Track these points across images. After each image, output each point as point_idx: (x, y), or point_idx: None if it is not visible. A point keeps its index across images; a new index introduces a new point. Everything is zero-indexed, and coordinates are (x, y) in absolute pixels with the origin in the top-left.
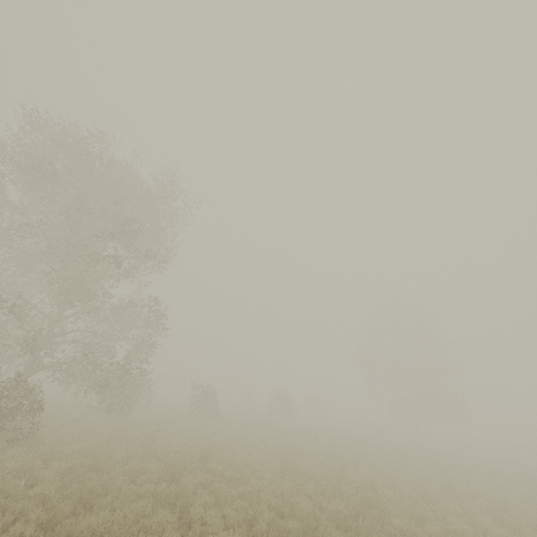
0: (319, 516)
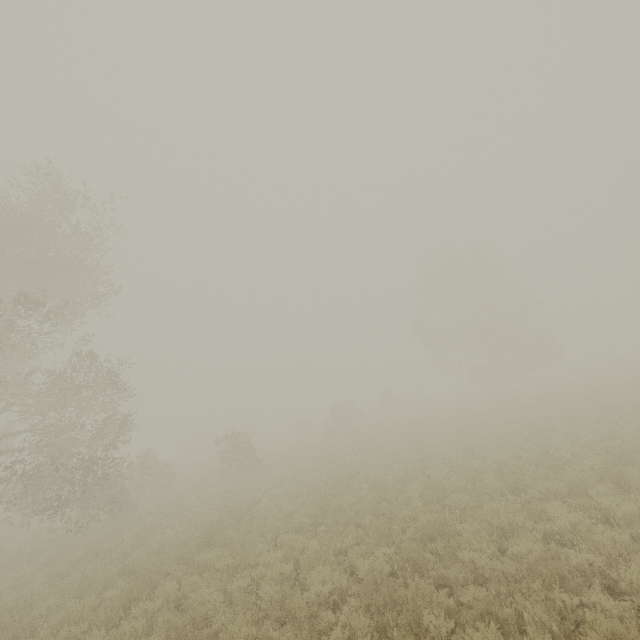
0: (351, 587)
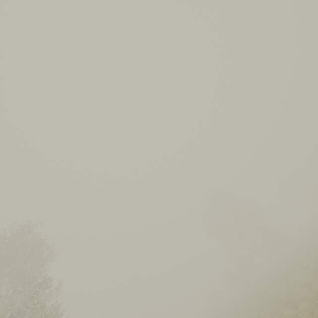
0: None
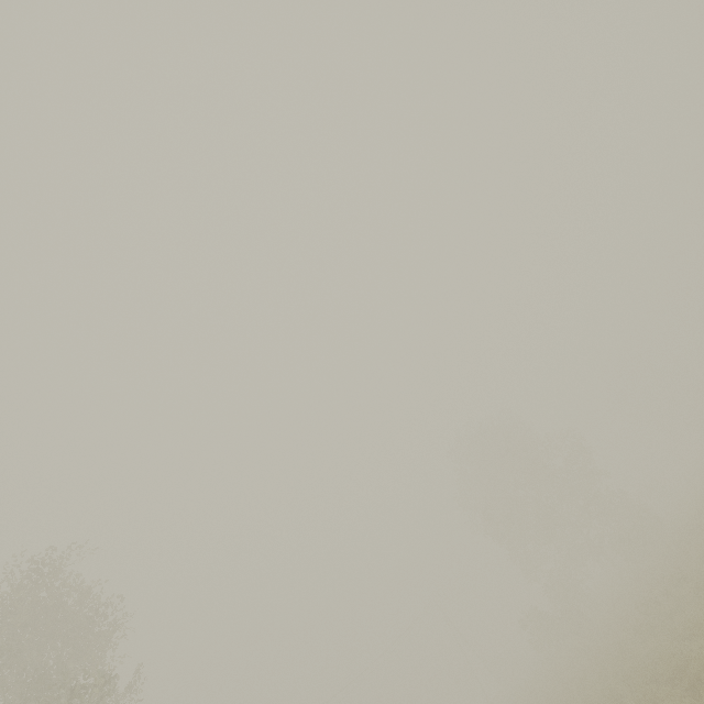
0: None
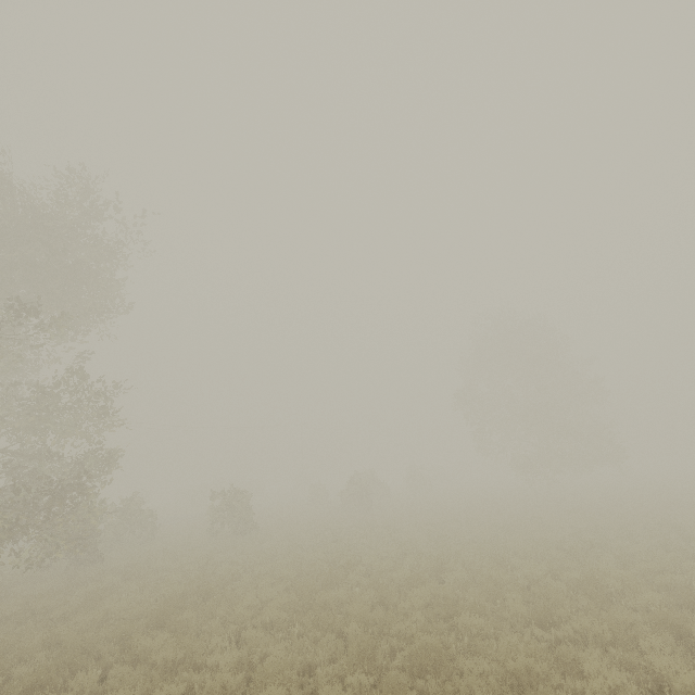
0: None
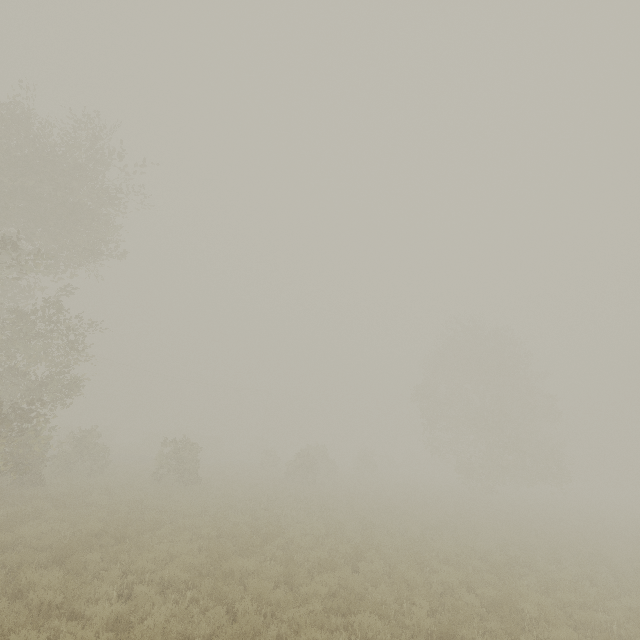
0: None
